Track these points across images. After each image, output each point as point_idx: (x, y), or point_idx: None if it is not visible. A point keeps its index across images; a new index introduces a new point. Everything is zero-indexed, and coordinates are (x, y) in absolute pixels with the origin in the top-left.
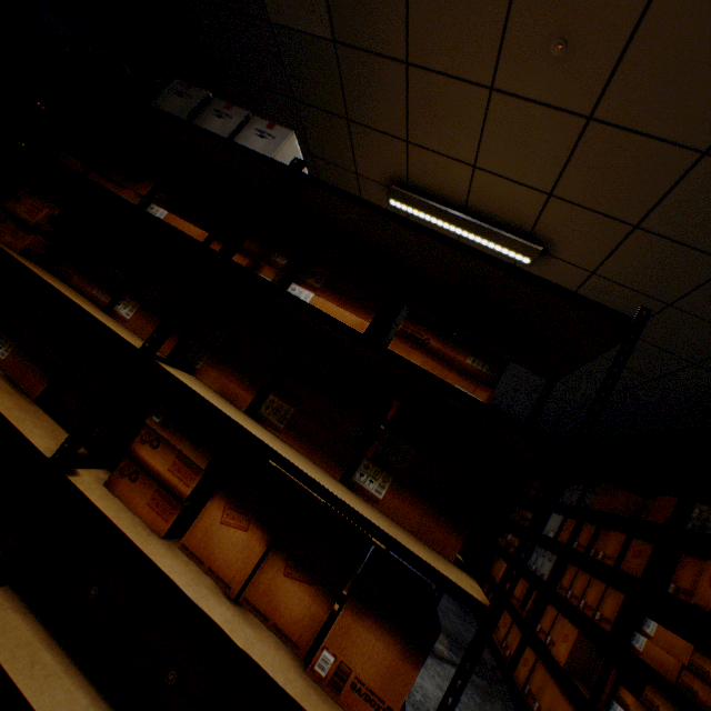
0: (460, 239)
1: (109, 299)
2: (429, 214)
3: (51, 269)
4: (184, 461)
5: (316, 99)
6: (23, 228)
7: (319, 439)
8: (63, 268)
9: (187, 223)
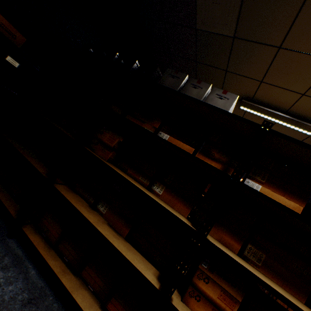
0: (275, 124)
1: (148, 182)
2: (264, 114)
3: (114, 163)
4: (226, 294)
5: (209, 61)
6: (106, 148)
7: (285, 275)
8: (122, 164)
9: (181, 142)
